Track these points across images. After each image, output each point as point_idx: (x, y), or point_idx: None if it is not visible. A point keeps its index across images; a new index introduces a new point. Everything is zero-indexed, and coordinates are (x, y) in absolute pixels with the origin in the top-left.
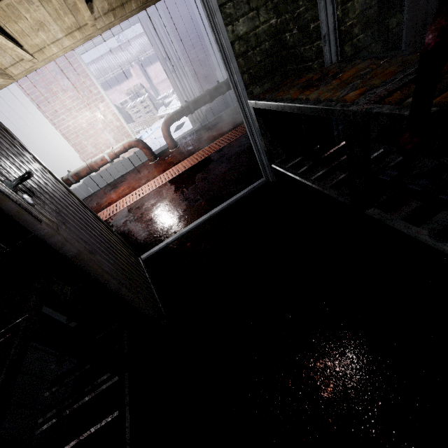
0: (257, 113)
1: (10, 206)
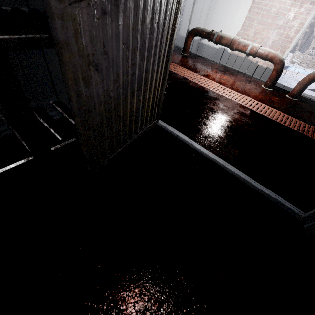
0: None
1: None
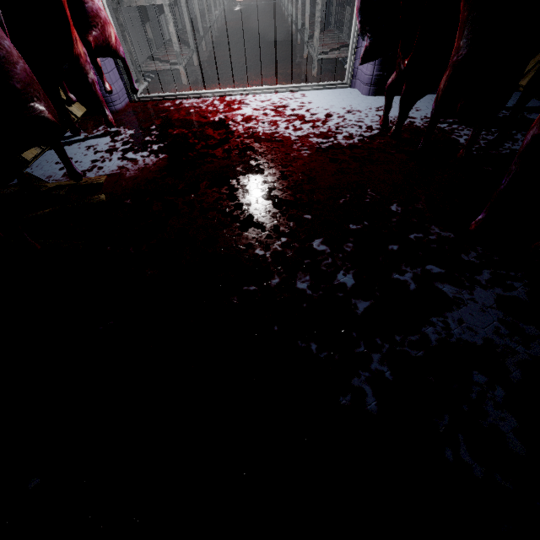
0: None
1: None
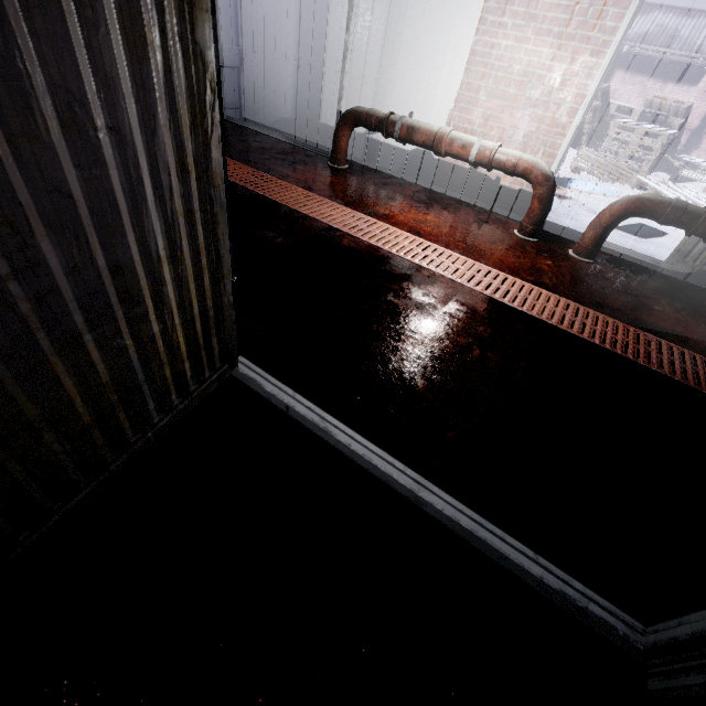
0: None
1: None
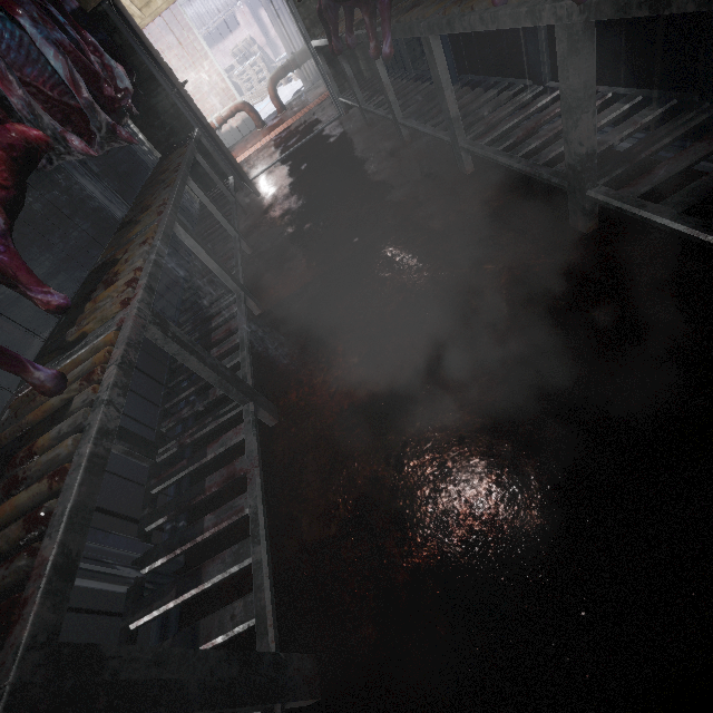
0: (319, 51)
1: (184, 92)
